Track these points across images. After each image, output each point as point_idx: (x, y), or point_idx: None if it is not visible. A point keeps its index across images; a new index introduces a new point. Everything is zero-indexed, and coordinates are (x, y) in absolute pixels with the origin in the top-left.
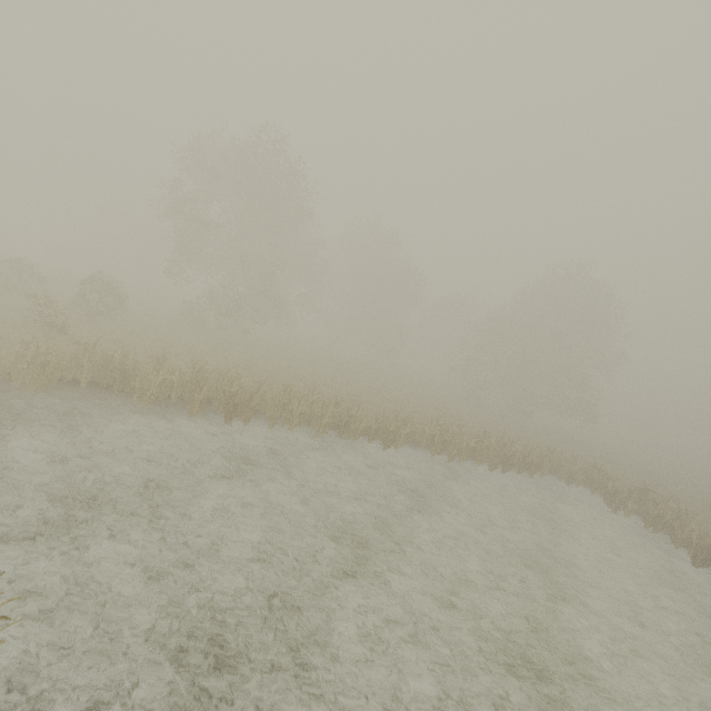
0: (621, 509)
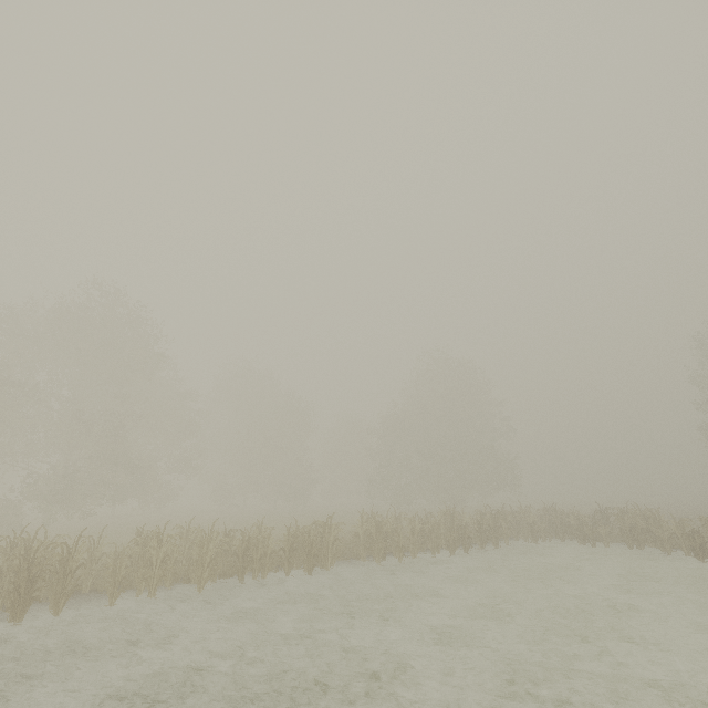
0: (597, 544)
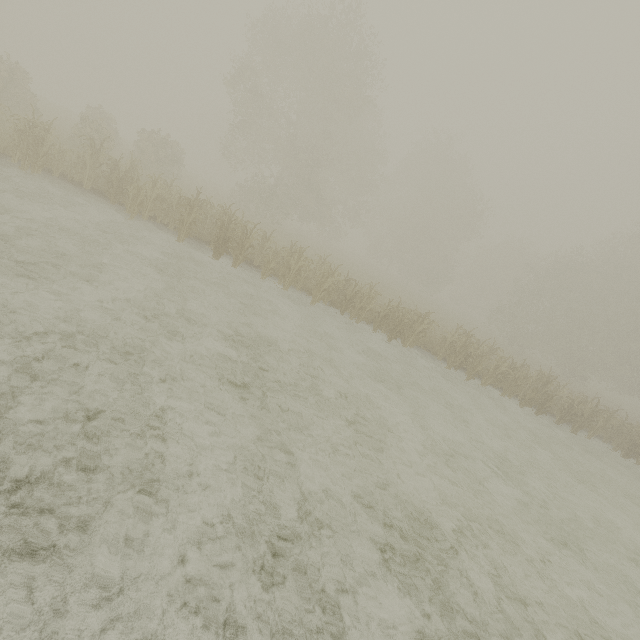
0: None
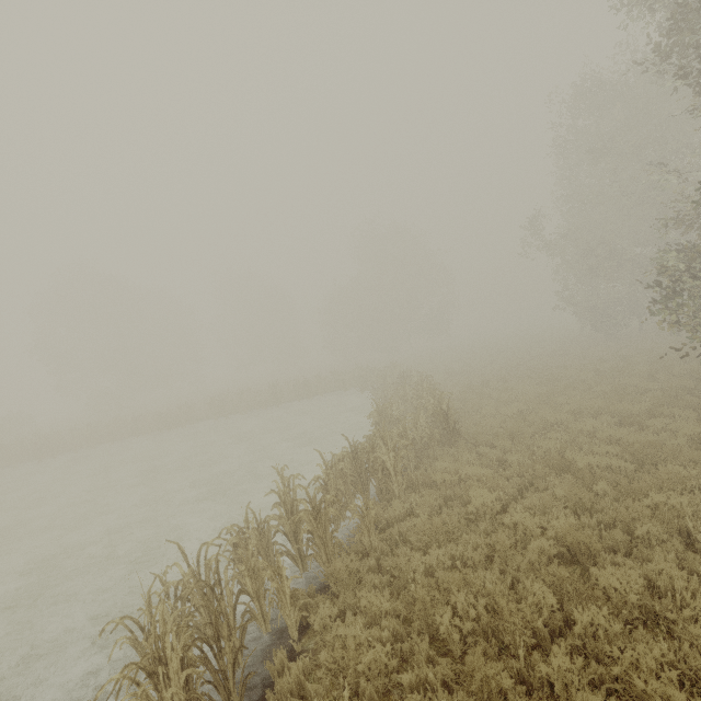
0: None
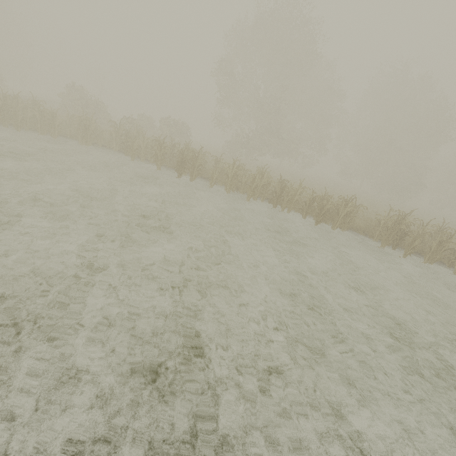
0: None
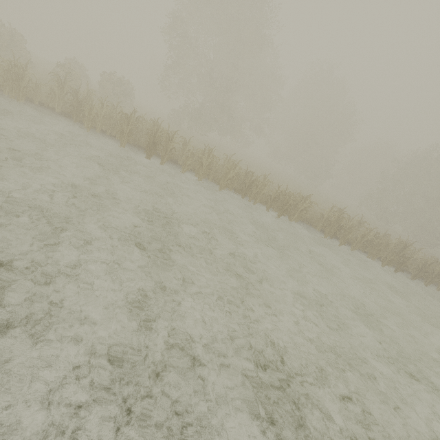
0: None
